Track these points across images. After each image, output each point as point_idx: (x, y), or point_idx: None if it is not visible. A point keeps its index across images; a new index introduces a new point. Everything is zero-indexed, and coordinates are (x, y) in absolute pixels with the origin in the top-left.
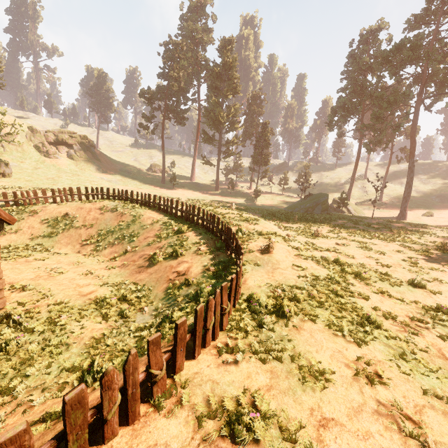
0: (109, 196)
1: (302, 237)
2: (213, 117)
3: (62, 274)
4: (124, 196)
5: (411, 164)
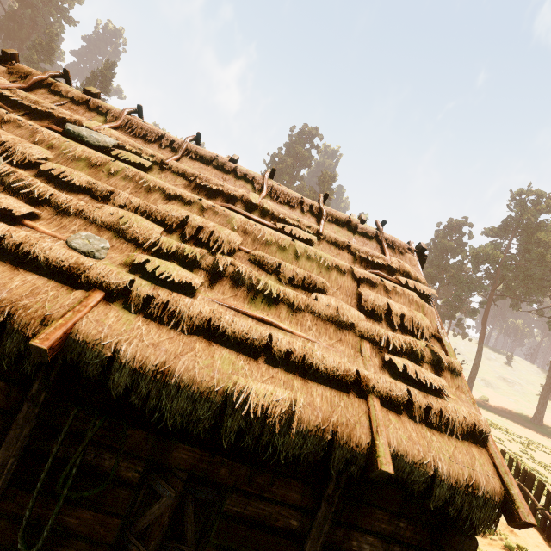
0: None
1: None
2: None
3: None
4: None
5: (480, 347)
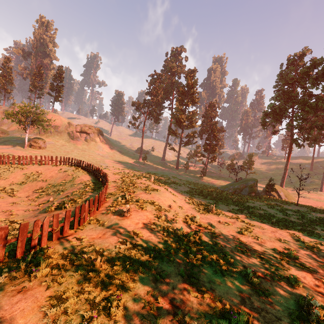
0: (72, 163)
1: (194, 211)
2: (176, 118)
3: None
4: (79, 164)
5: None
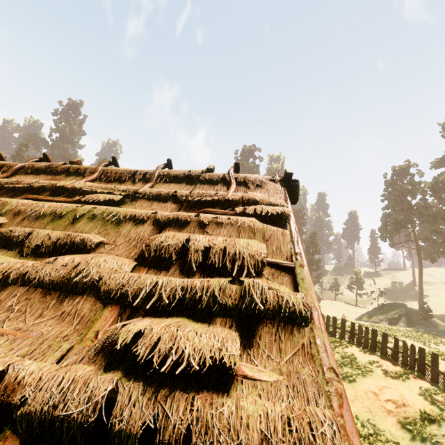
0: None
1: None
2: None
3: None
4: None
5: None
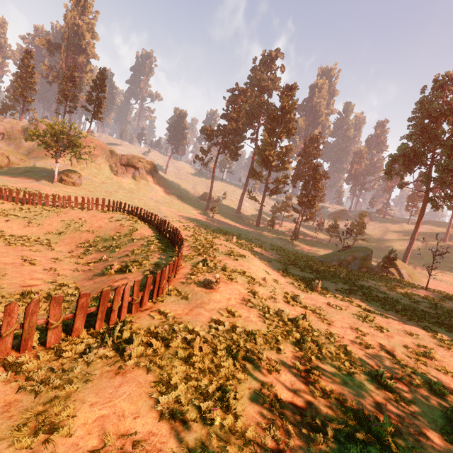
0: (124, 210)
1: (292, 287)
2: (263, 155)
3: (33, 265)
4: (134, 212)
5: None
